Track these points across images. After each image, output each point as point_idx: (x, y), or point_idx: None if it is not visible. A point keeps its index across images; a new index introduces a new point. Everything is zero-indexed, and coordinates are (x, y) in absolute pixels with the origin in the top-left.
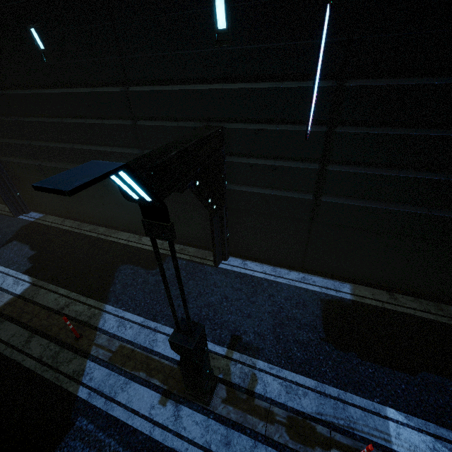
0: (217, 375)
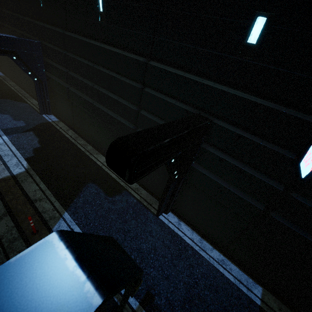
0: None
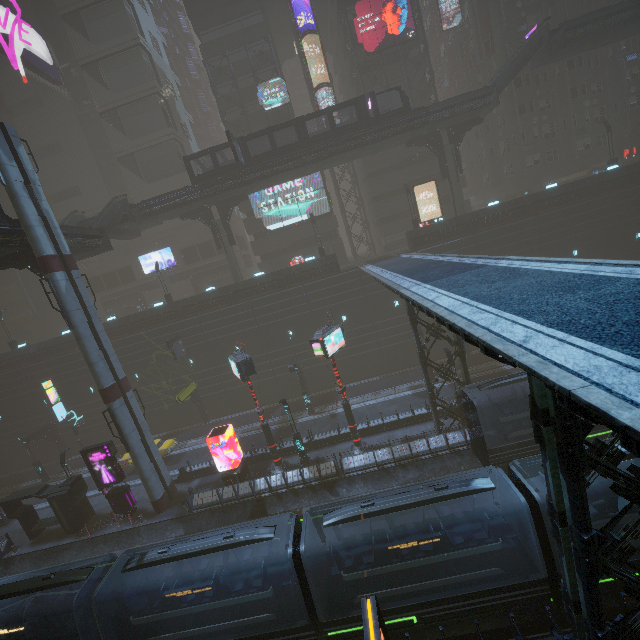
0: (52, 478)
